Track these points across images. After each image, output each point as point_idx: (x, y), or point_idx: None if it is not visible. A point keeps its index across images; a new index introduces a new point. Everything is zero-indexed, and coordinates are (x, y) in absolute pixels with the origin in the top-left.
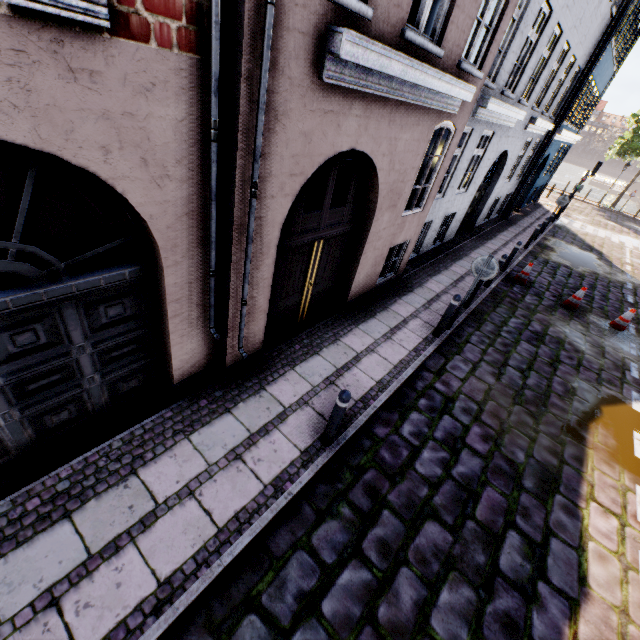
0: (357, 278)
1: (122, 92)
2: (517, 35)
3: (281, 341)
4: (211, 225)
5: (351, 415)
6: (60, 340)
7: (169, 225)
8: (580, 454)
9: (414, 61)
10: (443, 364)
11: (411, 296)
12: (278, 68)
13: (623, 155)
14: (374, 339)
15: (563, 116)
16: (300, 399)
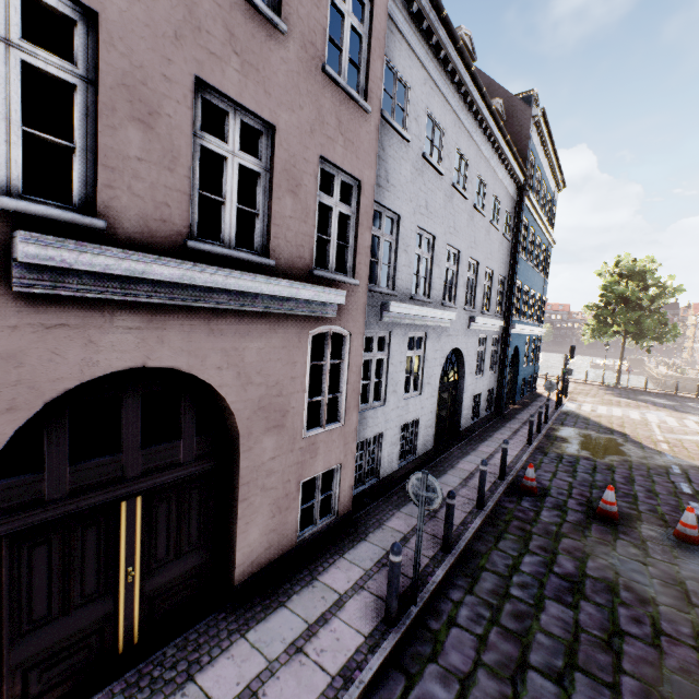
0: (244, 540)
1: None
2: (400, 253)
3: None
4: None
5: None
6: None
7: None
8: None
9: (204, 266)
10: (401, 695)
11: (361, 547)
12: None
13: (598, 338)
14: (267, 660)
15: (509, 313)
16: None
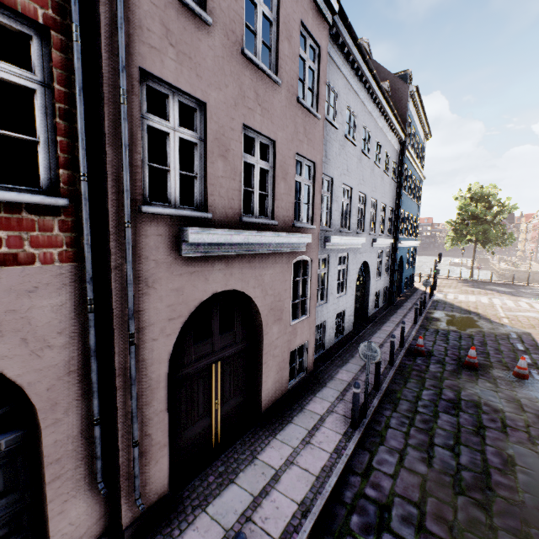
0: (265, 386)
1: (7, 298)
2: (333, 202)
3: (196, 475)
4: (92, 377)
5: None
6: None
7: (49, 386)
8: None
9: (252, 231)
10: (368, 460)
11: (325, 390)
12: (143, 257)
13: (456, 245)
14: (293, 448)
15: (397, 233)
16: None
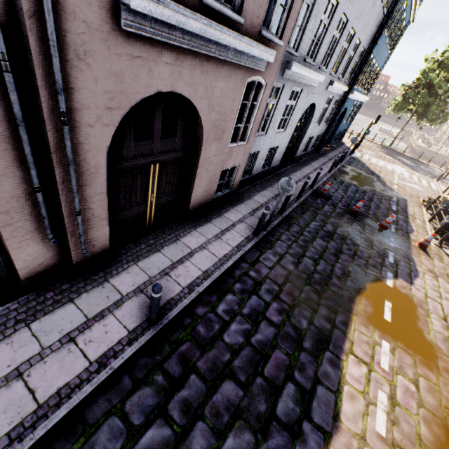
0: (195, 193)
1: None
2: (312, 17)
3: (131, 241)
4: (24, 148)
5: (177, 299)
6: None
7: None
8: (347, 319)
9: (212, 22)
10: (258, 256)
11: (241, 206)
12: (69, 11)
13: (396, 111)
14: (207, 239)
15: (354, 82)
16: (137, 288)
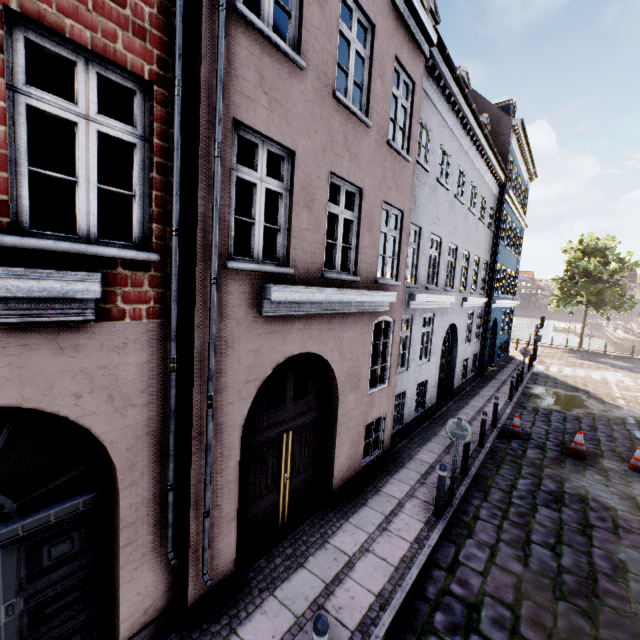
0: (337, 462)
1: (99, 353)
2: (420, 255)
3: (260, 555)
4: (170, 439)
5: None
6: None
7: (129, 446)
8: None
9: (334, 289)
10: (454, 554)
11: (403, 472)
12: (225, 315)
13: (563, 307)
14: (368, 533)
15: (491, 291)
16: None
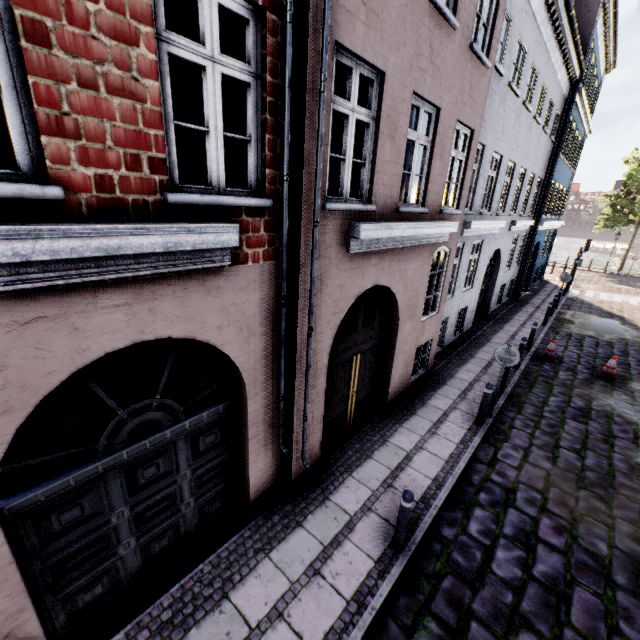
0: (393, 380)
1: (232, 293)
2: (480, 178)
3: (334, 448)
4: (281, 362)
5: (415, 517)
6: (171, 470)
7: (253, 367)
8: None
9: (409, 224)
10: (493, 453)
11: (445, 388)
12: (321, 254)
13: (610, 227)
14: (420, 436)
15: (540, 212)
16: (363, 505)
